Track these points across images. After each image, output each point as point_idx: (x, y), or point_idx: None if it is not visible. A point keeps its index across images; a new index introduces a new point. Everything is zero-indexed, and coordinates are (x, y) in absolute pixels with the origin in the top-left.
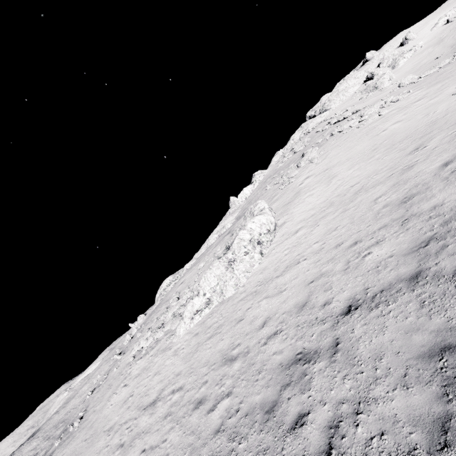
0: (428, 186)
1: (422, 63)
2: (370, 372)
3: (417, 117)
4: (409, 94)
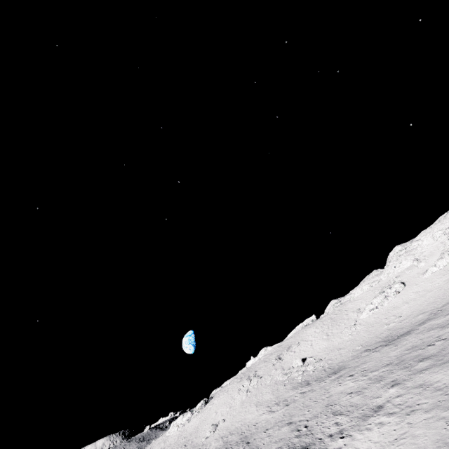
0: None
1: (399, 309)
2: None
3: (211, 420)
4: (247, 393)
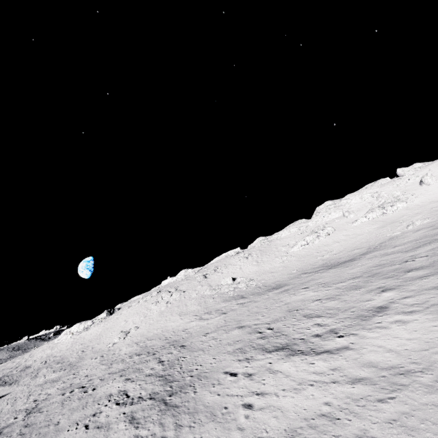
0: (47, 358)
1: (330, 246)
2: (1, 373)
3: (119, 328)
4: (168, 304)
